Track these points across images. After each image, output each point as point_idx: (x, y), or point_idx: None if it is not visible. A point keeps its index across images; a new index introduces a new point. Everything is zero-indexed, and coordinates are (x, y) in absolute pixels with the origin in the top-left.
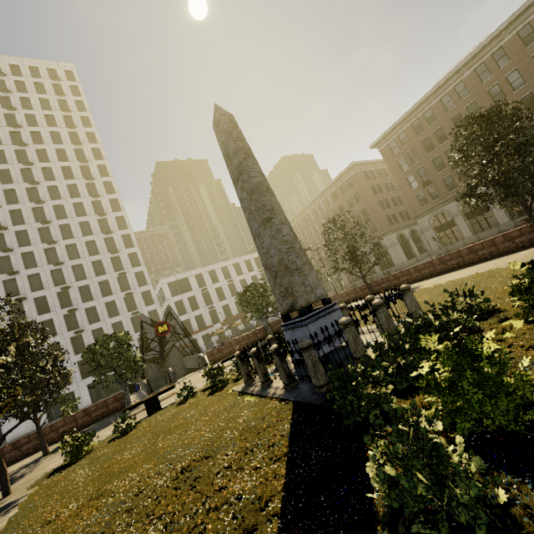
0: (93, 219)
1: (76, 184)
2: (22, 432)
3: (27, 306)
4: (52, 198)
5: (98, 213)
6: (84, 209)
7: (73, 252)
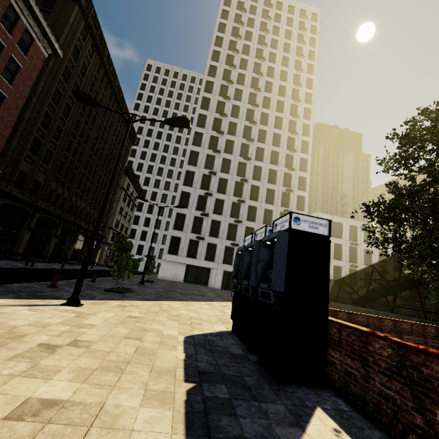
0: (284, 135)
1: (283, 102)
2: (167, 277)
3: (213, 181)
4: (262, 107)
5: (290, 131)
6: (281, 124)
7: (259, 155)
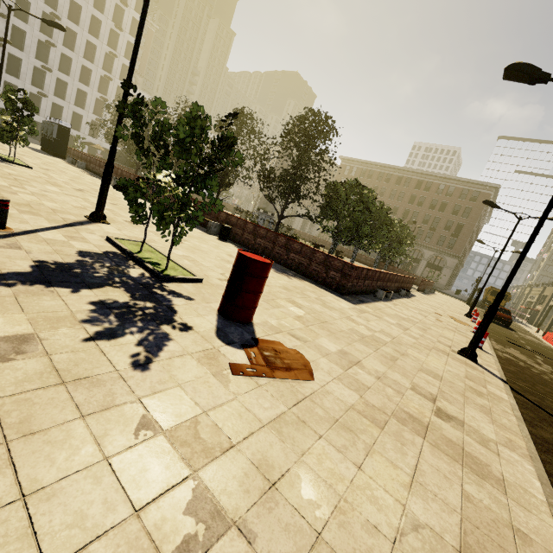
0: None
1: None
2: None
3: None
4: None
5: None
6: None
7: None
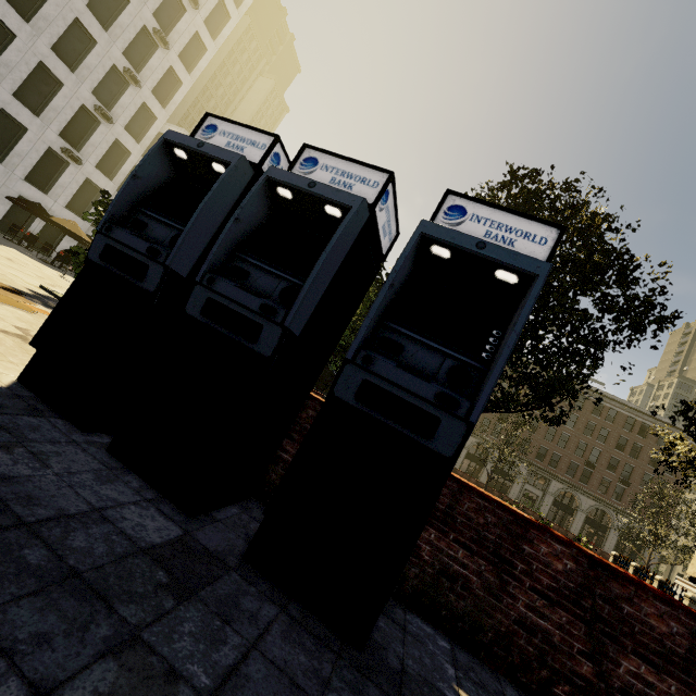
0: None
1: None
2: None
3: None
4: None
5: None
6: None
7: None
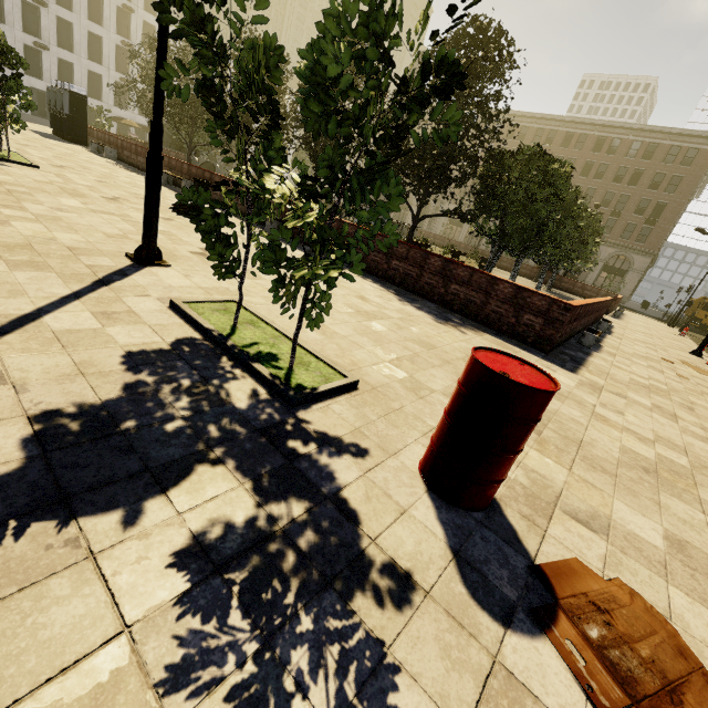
0: None
1: None
2: None
3: None
4: None
5: None
6: None
7: None
